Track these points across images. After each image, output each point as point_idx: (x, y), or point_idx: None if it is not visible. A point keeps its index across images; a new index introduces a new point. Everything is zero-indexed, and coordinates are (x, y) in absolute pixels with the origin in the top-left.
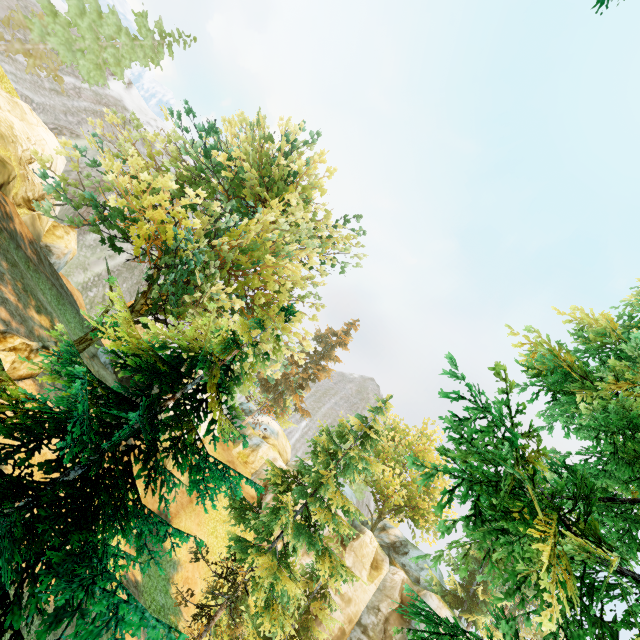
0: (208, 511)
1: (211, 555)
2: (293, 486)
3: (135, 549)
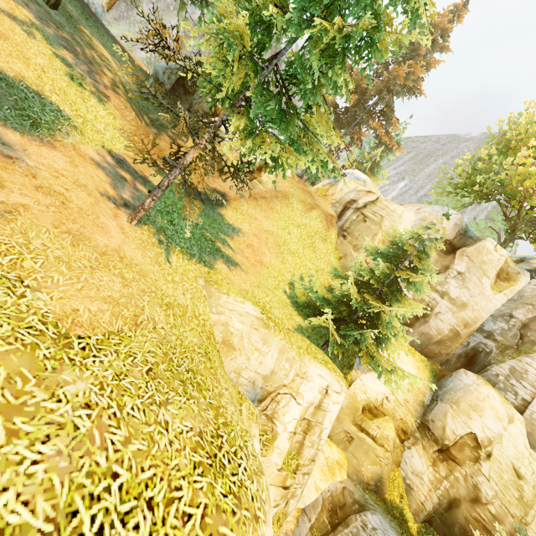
0: (278, 214)
1: (283, 244)
2: (377, 202)
3: (161, 176)
